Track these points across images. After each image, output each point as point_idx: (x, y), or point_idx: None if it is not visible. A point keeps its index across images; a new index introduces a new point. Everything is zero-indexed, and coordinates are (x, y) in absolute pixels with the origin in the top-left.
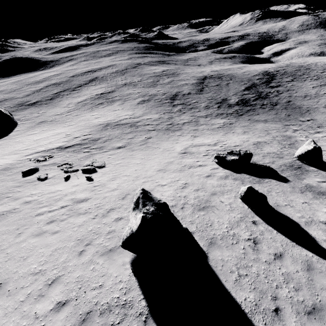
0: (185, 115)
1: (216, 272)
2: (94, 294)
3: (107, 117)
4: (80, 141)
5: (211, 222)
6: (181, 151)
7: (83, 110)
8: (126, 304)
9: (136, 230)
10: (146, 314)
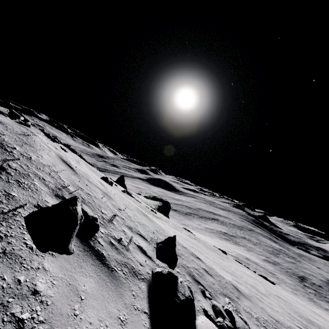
0: (323, 303)
1: None
2: None
3: (241, 253)
4: (235, 256)
5: None
6: None
7: (214, 235)
8: None
9: None
10: None
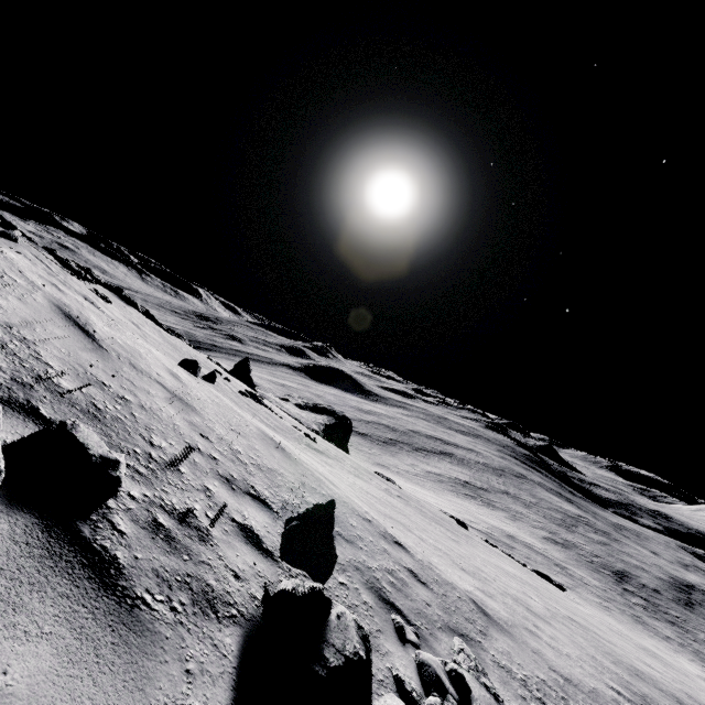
0: (661, 624)
1: None
2: None
3: (499, 524)
4: (484, 531)
5: None
6: (699, 675)
7: (443, 487)
8: None
9: None
10: None
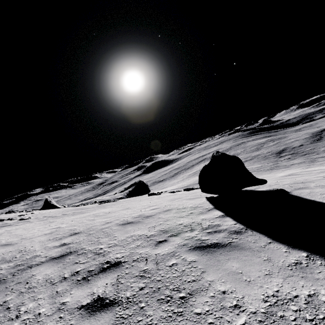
0: (295, 160)
1: (298, 195)
2: (176, 206)
3: None
4: (187, 185)
5: (304, 184)
6: (284, 175)
7: (193, 176)
8: (196, 207)
9: (208, 163)
10: (211, 208)
